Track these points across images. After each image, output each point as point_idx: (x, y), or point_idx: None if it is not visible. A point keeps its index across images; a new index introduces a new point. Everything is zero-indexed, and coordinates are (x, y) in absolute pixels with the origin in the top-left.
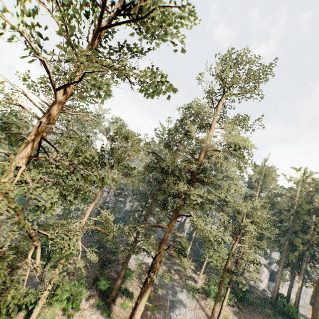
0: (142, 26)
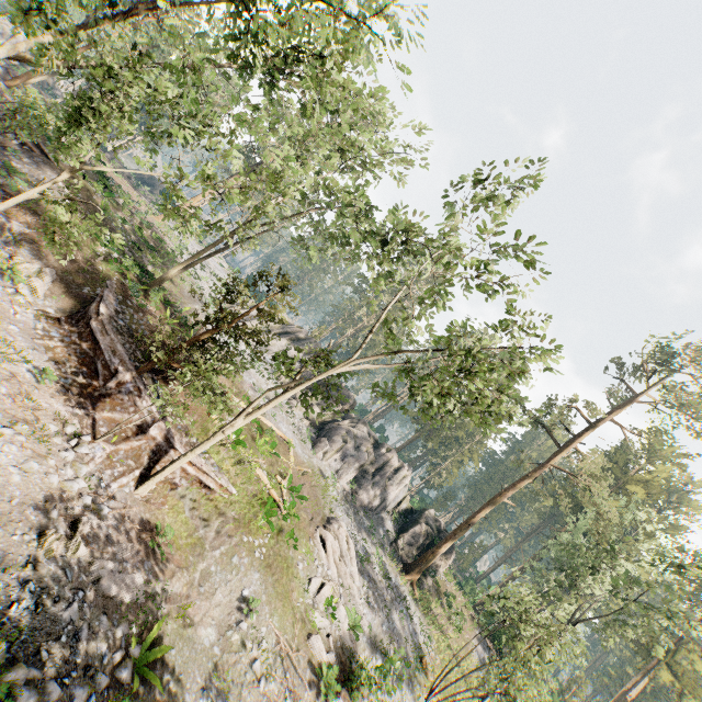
0: None
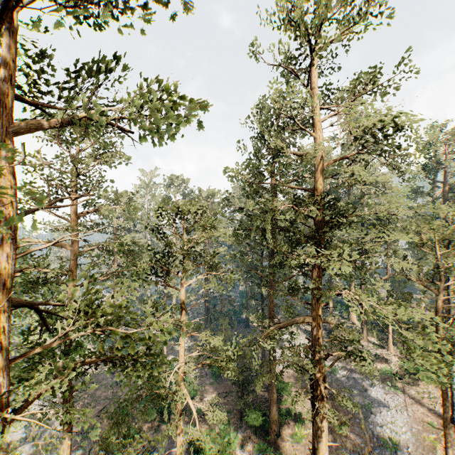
0: (83, 5)
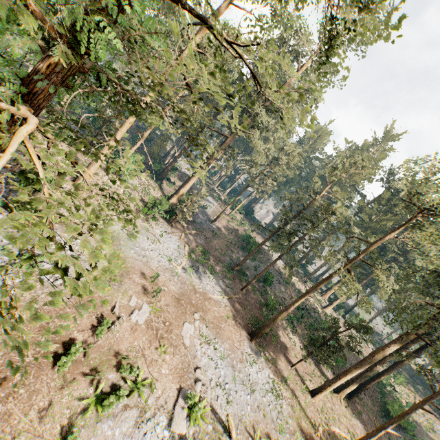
0: None
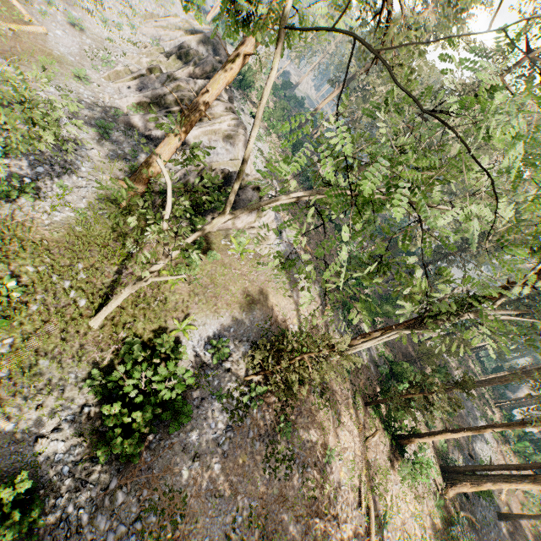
0: None
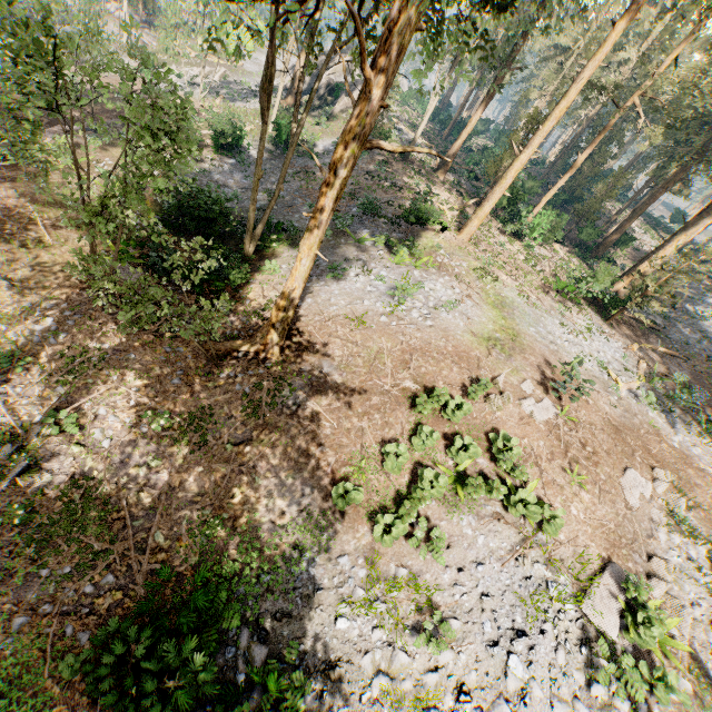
0: None
